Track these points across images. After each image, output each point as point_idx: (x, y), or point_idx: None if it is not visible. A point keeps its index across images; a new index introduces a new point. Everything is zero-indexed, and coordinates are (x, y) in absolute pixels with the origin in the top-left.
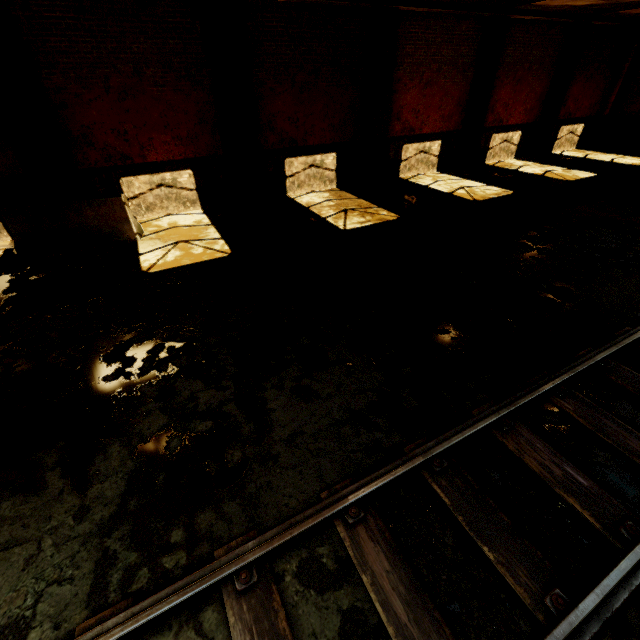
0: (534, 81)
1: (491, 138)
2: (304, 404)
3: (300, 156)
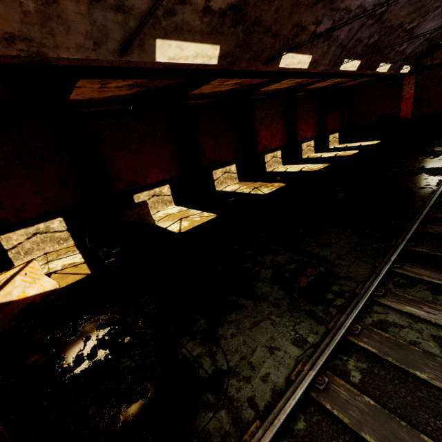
0: (311, 118)
1: (302, 145)
2: (329, 247)
3: (219, 168)
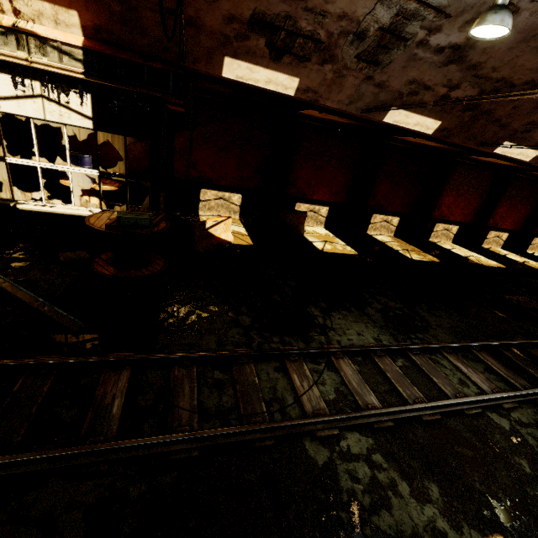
0: (521, 208)
1: (489, 232)
2: (436, 318)
3: (381, 214)
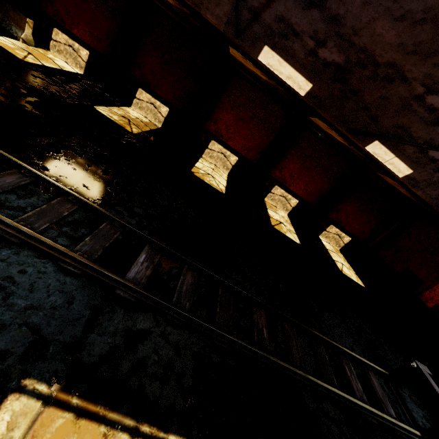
0: (317, 177)
1: (275, 186)
2: None
3: (149, 94)
